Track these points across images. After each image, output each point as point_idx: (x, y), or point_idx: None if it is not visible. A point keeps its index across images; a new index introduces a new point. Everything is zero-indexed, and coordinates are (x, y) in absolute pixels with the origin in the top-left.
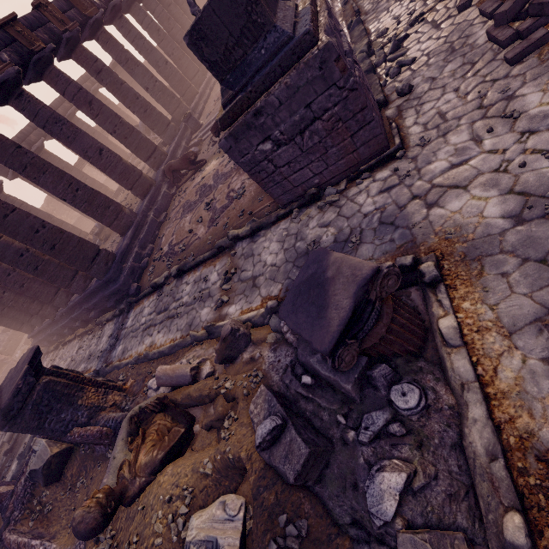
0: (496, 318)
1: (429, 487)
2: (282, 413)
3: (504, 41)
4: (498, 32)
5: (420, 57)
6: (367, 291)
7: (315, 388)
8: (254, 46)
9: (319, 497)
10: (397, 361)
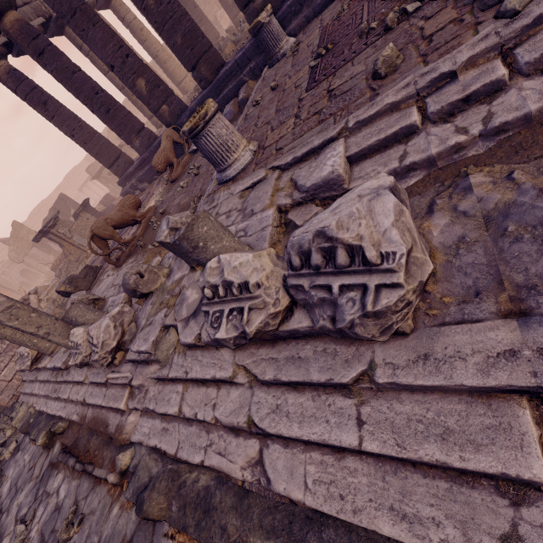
0: None
1: None
2: None
3: None
4: None
5: None
6: None
7: None
8: None
9: None
10: None
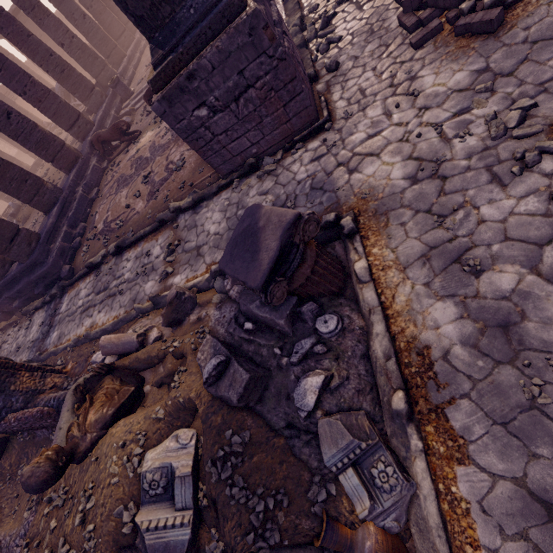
0: (395, 258)
1: (343, 386)
2: (226, 353)
3: (410, 27)
4: (406, 18)
5: (346, 36)
6: (292, 234)
7: (256, 332)
8: (182, 4)
9: (260, 414)
10: (322, 300)
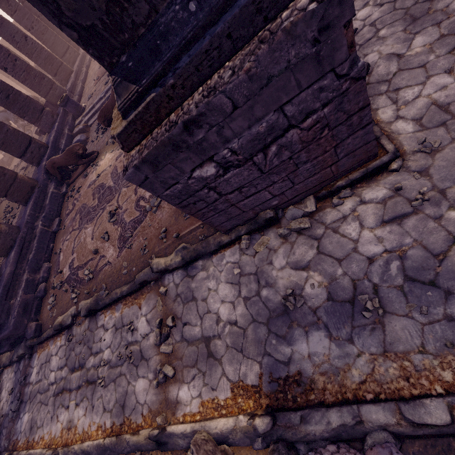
0: None
1: None
2: None
3: None
4: None
5: (363, 28)
6: None
7: None
8: None
9: None
10: None
